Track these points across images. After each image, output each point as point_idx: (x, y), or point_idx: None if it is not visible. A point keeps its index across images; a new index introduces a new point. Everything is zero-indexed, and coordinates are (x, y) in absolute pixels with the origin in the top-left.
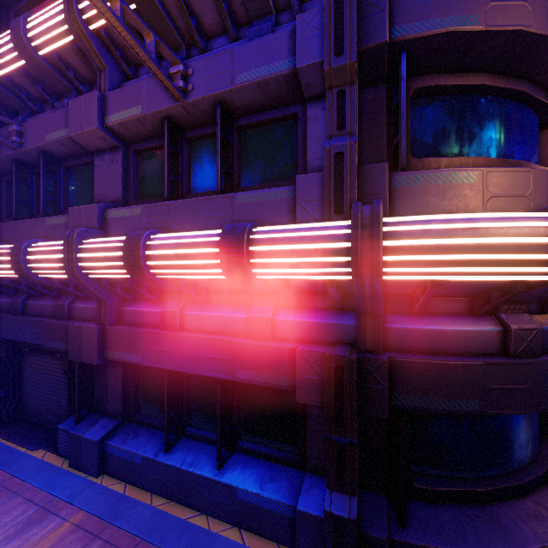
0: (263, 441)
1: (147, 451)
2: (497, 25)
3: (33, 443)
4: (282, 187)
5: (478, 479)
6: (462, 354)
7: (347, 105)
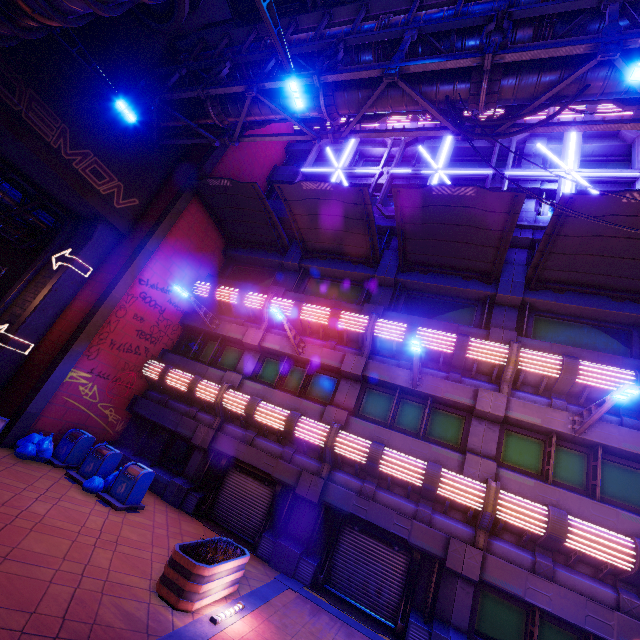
0: None
1: None
2: None
3: (369, 624)
4: None
5: None
6: None
7: None
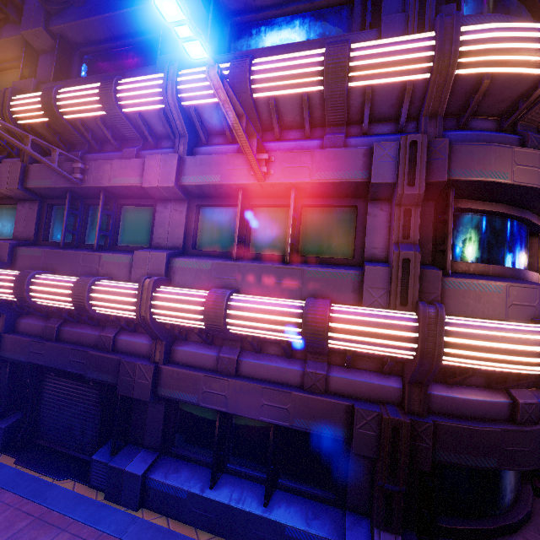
0: (301, 479)
1: (193, 487)
2: (520, 182)
3: (58, 472)
4: (349, 270)
5: (482, 518)
6: (483, 419)
7: (412, 221)
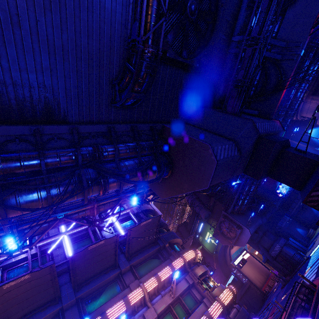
0: None
1: None
2: (204, 271)
3: None
4: (201, 303)
5: None
6: (237, 314)
7: (201, 286)
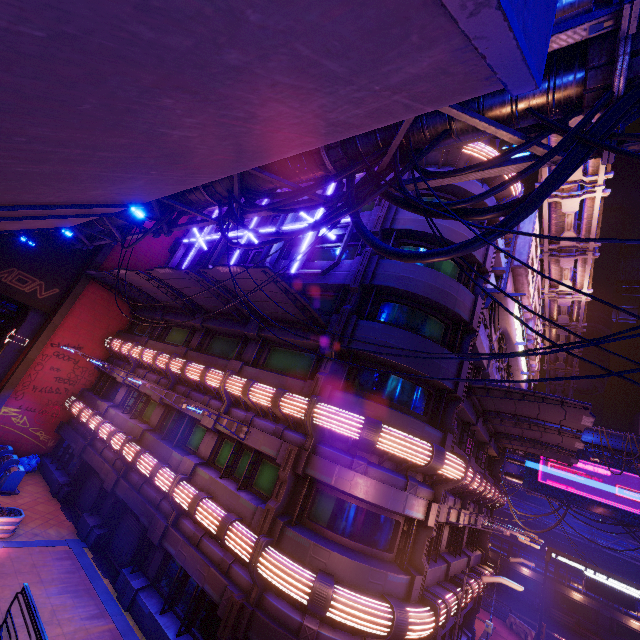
0: (203, 634)
1: (153, 608)
2: (336, 485)
3: (106, 573)
4: (255, 505)
5: None
6: (283, 625)
7: (281, 489)
